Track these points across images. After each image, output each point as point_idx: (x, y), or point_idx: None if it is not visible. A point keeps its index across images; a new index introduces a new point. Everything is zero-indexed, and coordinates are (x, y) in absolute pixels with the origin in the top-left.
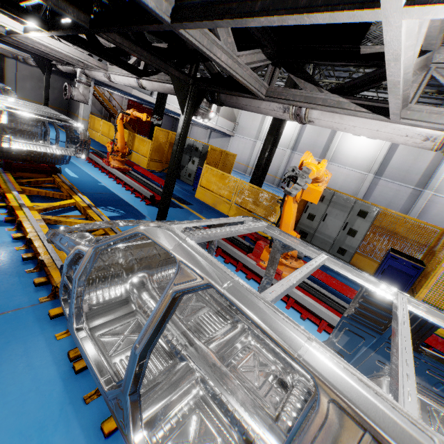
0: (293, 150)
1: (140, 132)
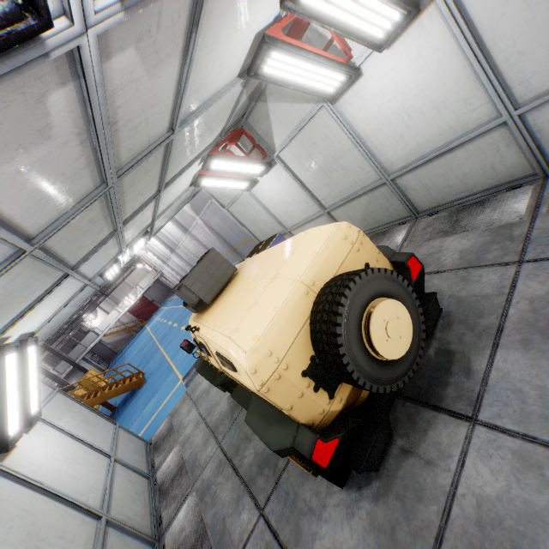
0: (166, 263)
1: (153, 312)
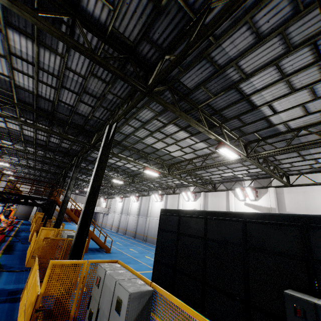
0: (122, 214)
1: None
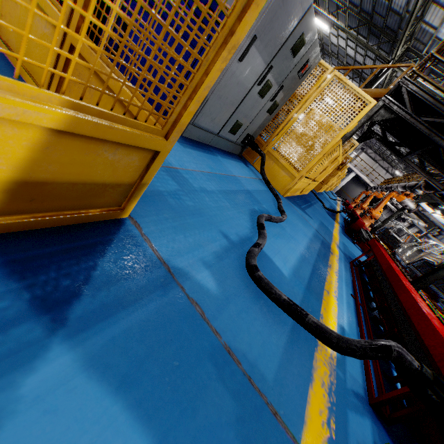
0: None
1: None
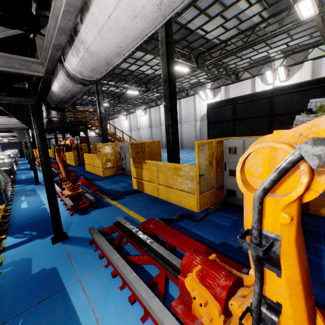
0: (131, 131)
1: None
